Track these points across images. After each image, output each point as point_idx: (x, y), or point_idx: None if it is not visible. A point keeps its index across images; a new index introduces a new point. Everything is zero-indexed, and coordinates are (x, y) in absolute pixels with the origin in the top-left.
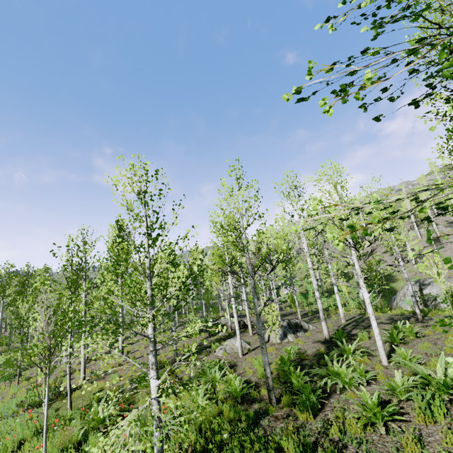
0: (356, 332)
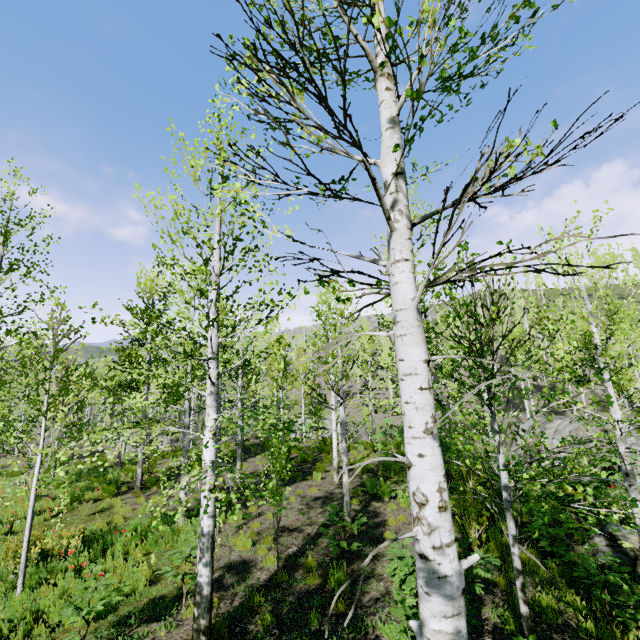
0: None
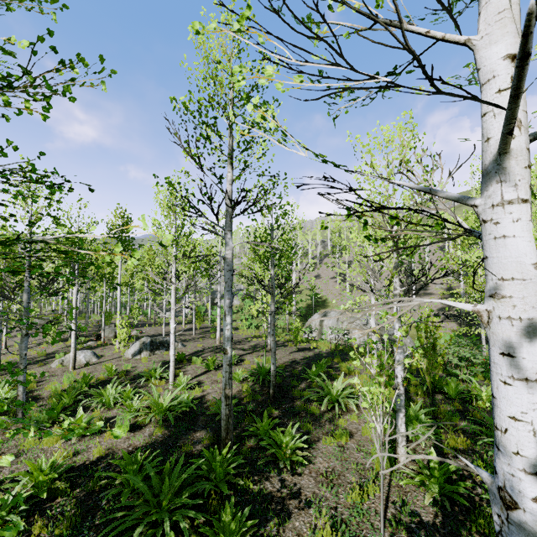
0: (206, 355)
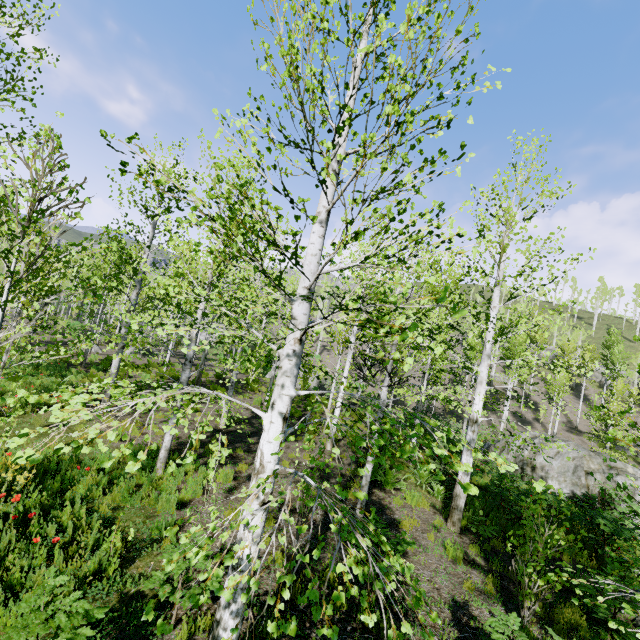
0: None
